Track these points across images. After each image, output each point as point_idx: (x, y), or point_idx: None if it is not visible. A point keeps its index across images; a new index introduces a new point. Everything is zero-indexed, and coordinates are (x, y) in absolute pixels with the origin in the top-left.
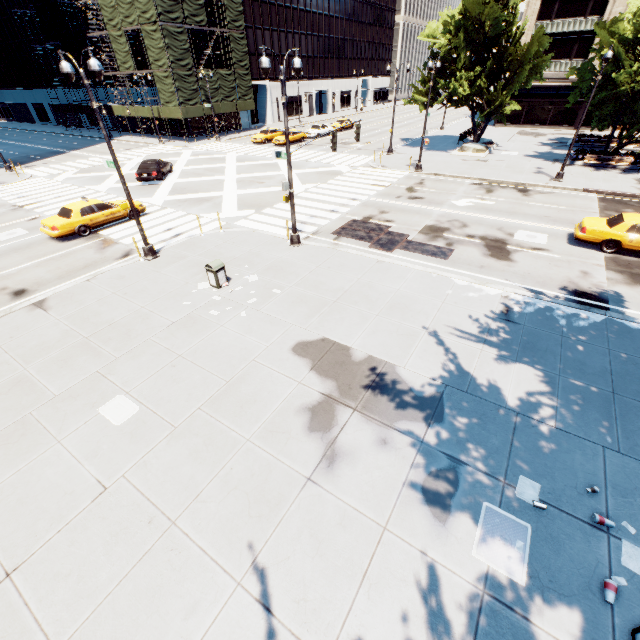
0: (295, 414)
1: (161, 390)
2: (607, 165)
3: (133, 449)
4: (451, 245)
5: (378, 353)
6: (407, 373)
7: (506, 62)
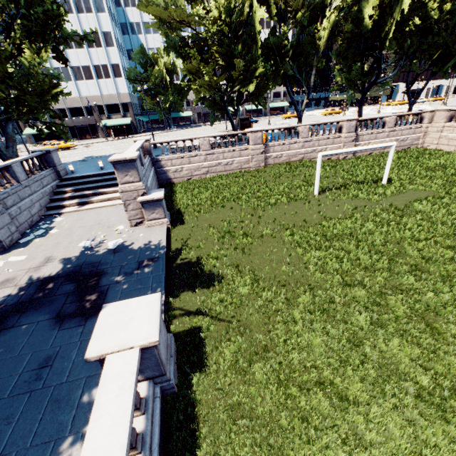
0: None
1: None
2: None
3: None
4: None
5: None
6: None
7: None
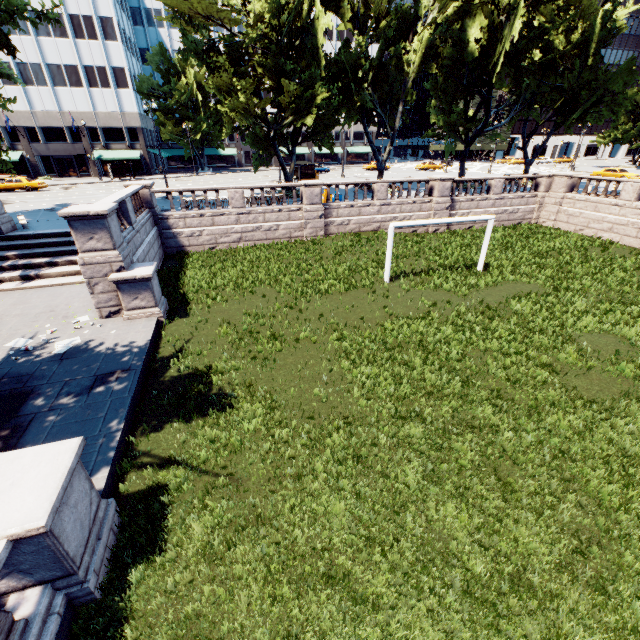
0: None
1: None
2: None
3: None
4: None
5: None
6: None
7: None
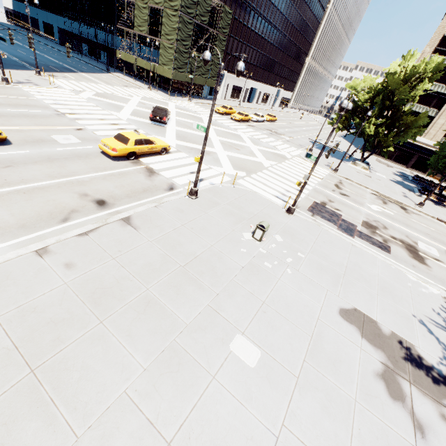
0: (374, 379)
1: (267, 335)
2: (440, 203)
3: (277, 396)
4: (386, 242)
5: (397, 331)
6: (424, 353)
7: (398, 123)
